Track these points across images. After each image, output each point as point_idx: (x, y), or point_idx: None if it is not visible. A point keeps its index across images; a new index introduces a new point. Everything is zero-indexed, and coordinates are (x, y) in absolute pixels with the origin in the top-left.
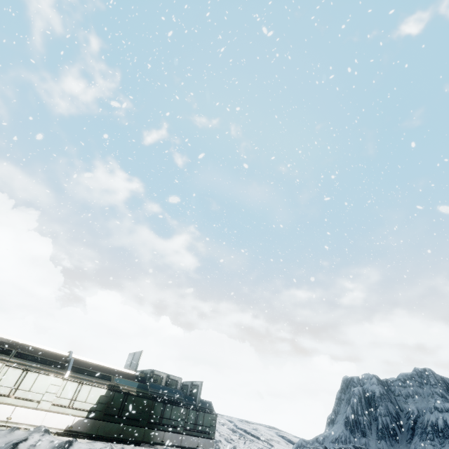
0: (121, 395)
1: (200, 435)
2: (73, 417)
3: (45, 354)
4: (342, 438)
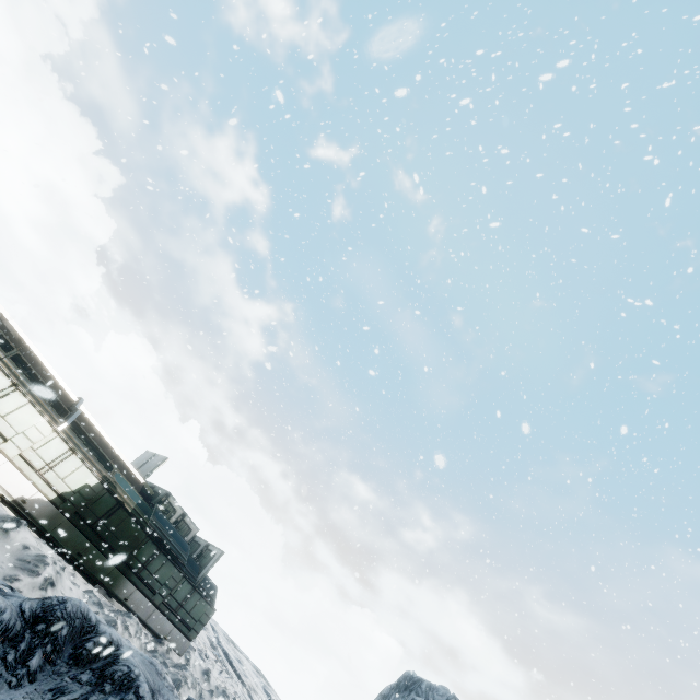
0: (112, 500)
1: (179, 624)
2: (35, 489)
3: (49, 381)
4: None
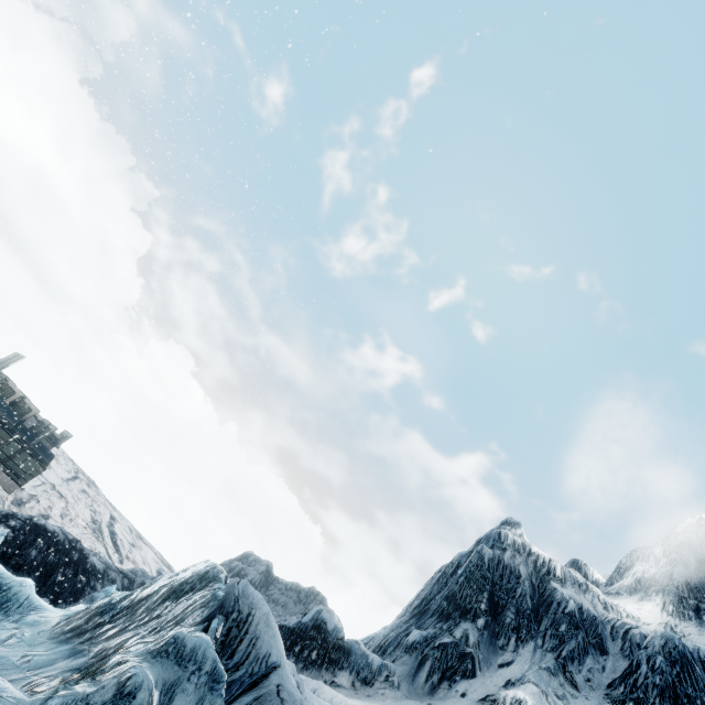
0: None
1: (7, 471)
2: None
3: None
4: None
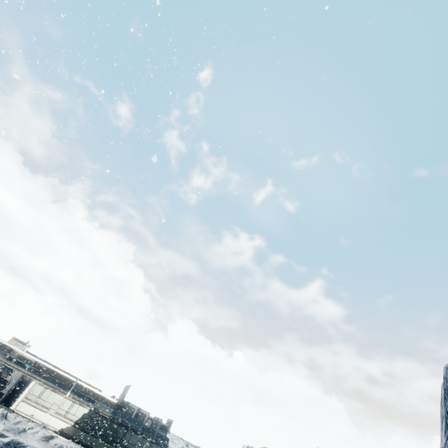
0: (97, 416)
1: None
2: (65, 423)
3: (62, 378)
4: None
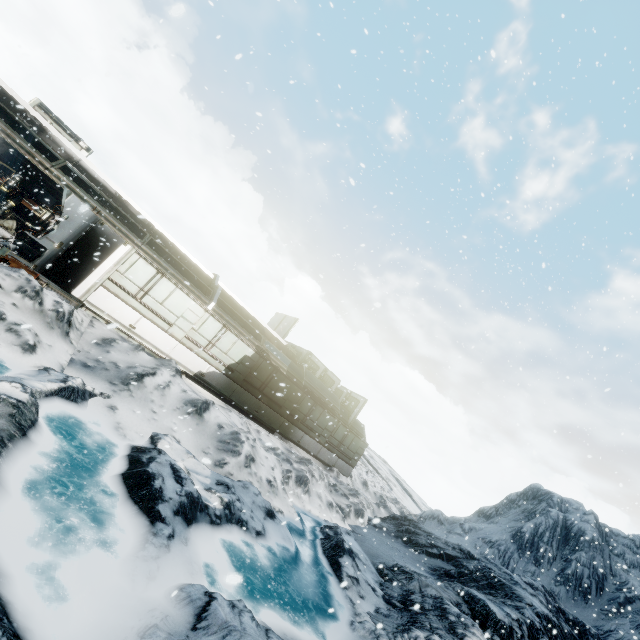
0: (269, 367)
1: (341, 456)
2: (207, 364)
3: (186, 262)
4: (500, 546)
